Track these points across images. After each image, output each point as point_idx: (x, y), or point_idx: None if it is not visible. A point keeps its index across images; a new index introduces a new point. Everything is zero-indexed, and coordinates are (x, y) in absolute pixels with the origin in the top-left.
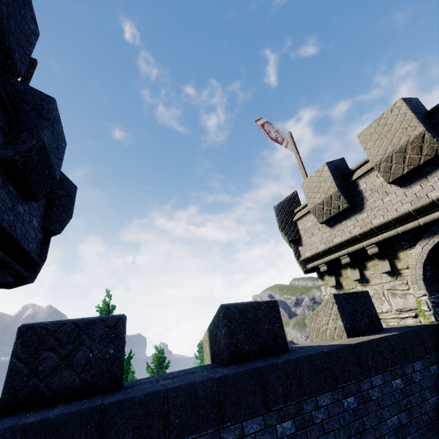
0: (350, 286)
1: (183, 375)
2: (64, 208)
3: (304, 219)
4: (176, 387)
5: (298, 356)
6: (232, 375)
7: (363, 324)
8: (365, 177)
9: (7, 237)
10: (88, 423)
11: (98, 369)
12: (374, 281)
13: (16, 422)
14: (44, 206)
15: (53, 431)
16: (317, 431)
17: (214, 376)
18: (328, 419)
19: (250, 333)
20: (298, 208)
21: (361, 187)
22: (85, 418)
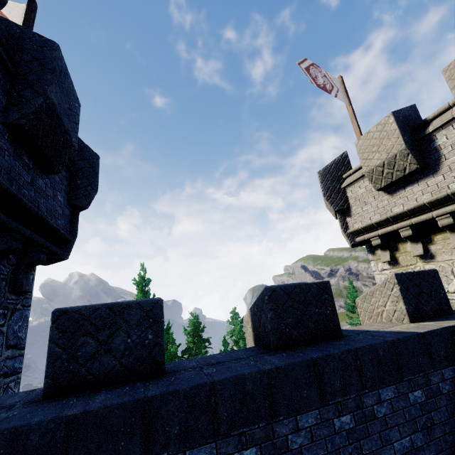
0: (409, 262)
1: (227, 361)
2: (88, 181)
3: (355, 185)
4: (223, 380)
5: (357, 346)
6: (284, 367)
7: (429, 307)
8: (447, 128)
9: (31, 215)
10: (132, 416)
11: (138, 354)
12: (442, 257)
13: (58, 412)
14: (67, 179)
15: (97, 423)
16: (379, 425)
17: (263, 367)
18: (392, 413)
19: (299, 317)
20: (348, 172)
21: (438, 142)
22: (128, 411)
